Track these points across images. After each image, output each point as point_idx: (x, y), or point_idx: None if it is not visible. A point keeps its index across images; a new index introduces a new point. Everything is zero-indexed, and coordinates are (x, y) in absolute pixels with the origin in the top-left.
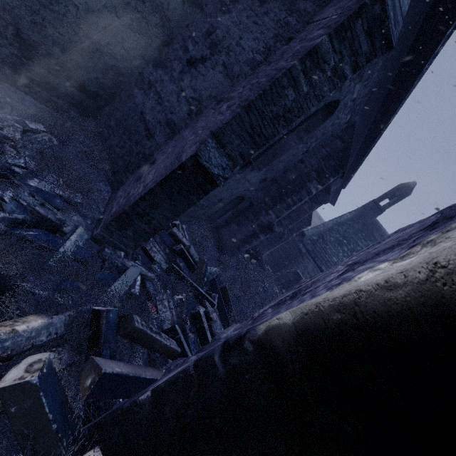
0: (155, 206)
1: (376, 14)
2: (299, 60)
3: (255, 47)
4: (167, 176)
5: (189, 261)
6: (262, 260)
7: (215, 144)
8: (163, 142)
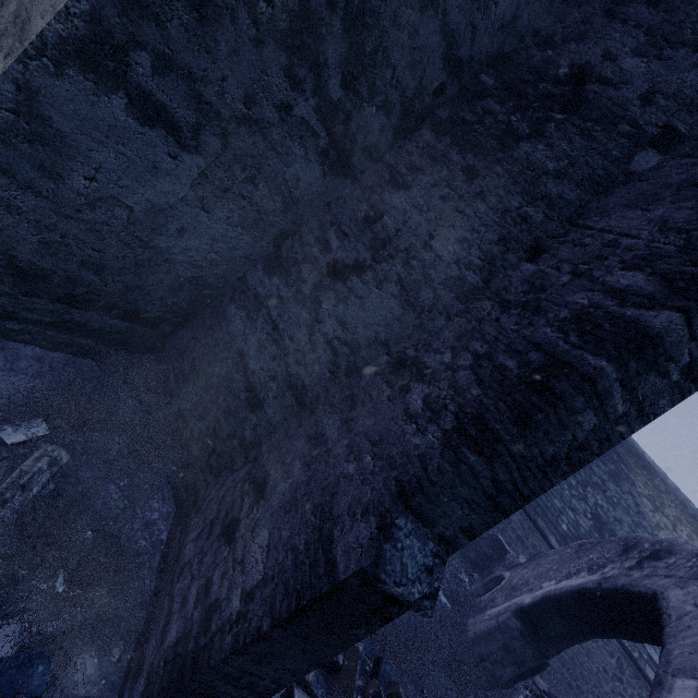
0: (269, 658)
1: None
2: (615, 363)
3: (462, 256)
4: (302, 608)
5: None
6: None
7: (412, 523)
8: (281, 420)
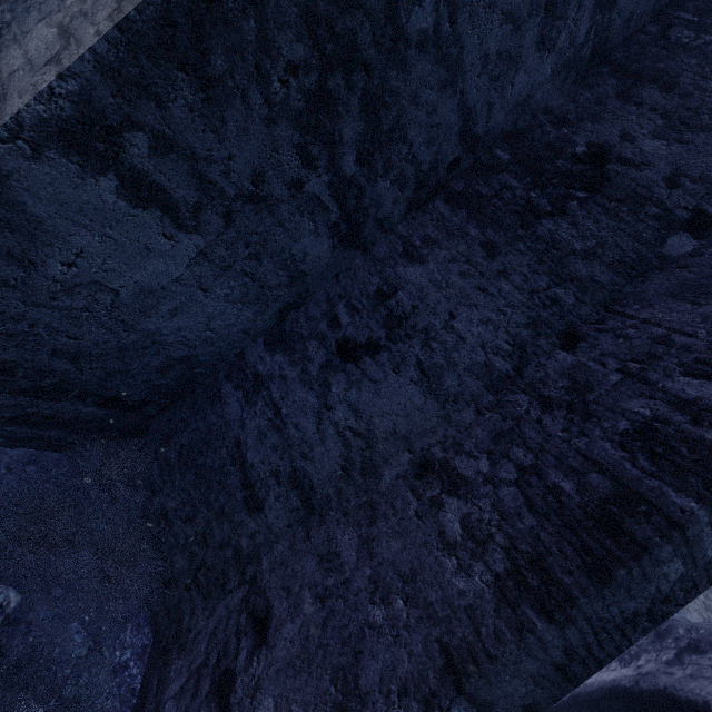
0: None
1: None
2: (707, 505)
3: (488, 339)
4: None
5: None
6: None
7: (465, 709)
8: (284, 527)
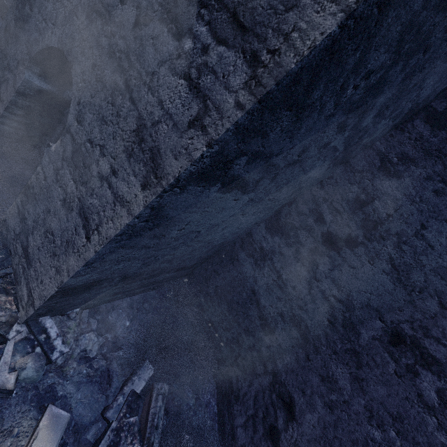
0: None
1: None
2: None
3: None
4: None
5: None
6: None
7: None
8: (289, 347)
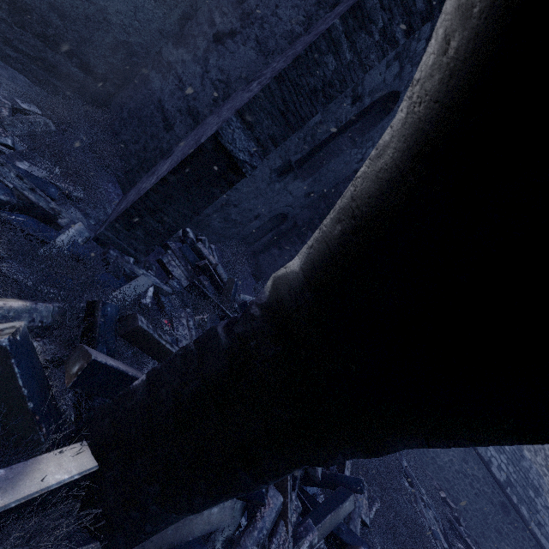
0: (170, 200)
1: None
2: (340, 19)
3: (294, 16)
4: (183, 161)
5: (216, 280)
6: None
7: (241, 125)
8: (184, 134)
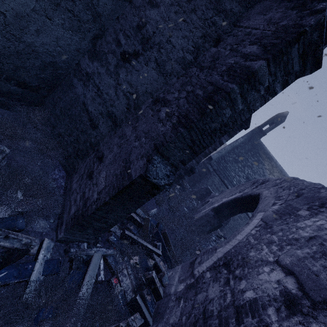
0: (110, 211)
1: (313, 40)
2: (238, 85)
3: (185, 45)
4: (120, 191)
5: (137, 221)
6: (183, 183)
7: (160, 158)
8: (107, 132)
